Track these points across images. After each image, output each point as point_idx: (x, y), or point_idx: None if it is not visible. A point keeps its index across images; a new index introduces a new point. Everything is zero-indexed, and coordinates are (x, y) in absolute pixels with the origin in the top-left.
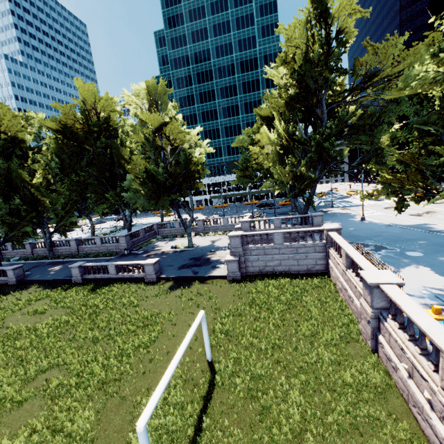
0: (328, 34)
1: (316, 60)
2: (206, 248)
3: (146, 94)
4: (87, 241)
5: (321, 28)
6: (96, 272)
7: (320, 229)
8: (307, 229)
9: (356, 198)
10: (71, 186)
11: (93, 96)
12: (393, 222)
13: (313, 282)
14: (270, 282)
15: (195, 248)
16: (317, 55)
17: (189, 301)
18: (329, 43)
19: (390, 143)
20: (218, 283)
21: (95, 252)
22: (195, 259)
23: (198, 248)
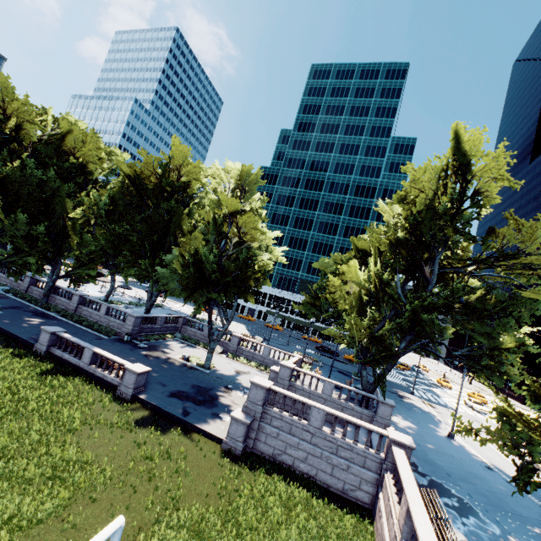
0: (463, 191)
1: (440, 212)
2: (224, 378)
3: (238, 175)
4: (92, 304)
5: (456, 183)
6: (68, 350)
7: (381, 432)
8: (363, 424)
9: (448, 392)
10: (108, 235)
11: (183, 157)
12: (496, 463)
13: (343, 521)
14: (278, 487)
15: (210, 372)
16: (443, 208)
17: (146, 461)
18: (462, 201)
19: (515, 348)
20: (206, 447)
21: (92, 321)
22: (200, 389)
23: (215, 373)
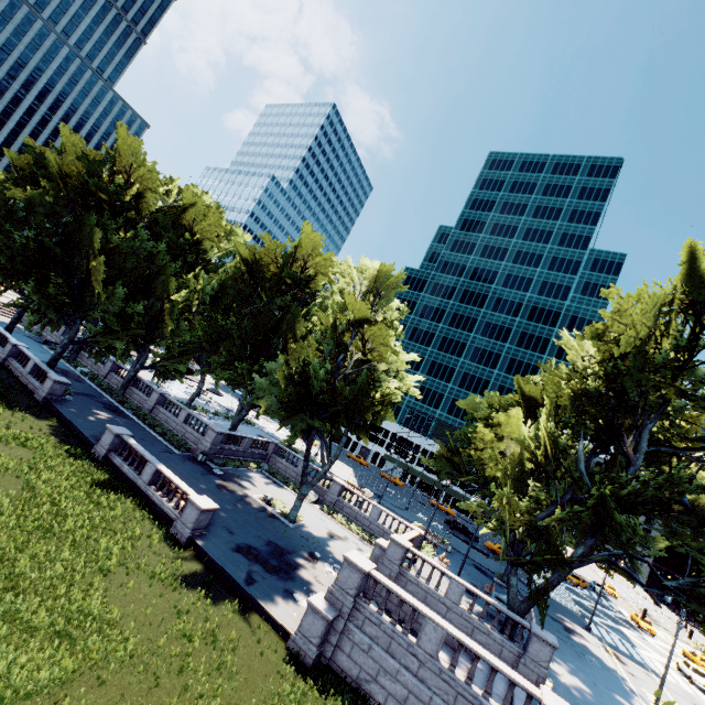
0: (696, 336)
1: (656, 361)
2: (311, 539)
3: (374, 275)
4: (172, 406)
5: (685, 322)
6: (129, 459)
7: (531, 691)
8: (502, 669)
9: (649, 641)
10: (208, 326)
11: (312, 246)
12: None
13: None
14: None
15: (294, 526)
16: (662, 356)
17: (183, 640)
18: (694, 349)
19: None
20: (266, 639)
21: (166, 428)
22: (277, 549)
23: (300, 529)
